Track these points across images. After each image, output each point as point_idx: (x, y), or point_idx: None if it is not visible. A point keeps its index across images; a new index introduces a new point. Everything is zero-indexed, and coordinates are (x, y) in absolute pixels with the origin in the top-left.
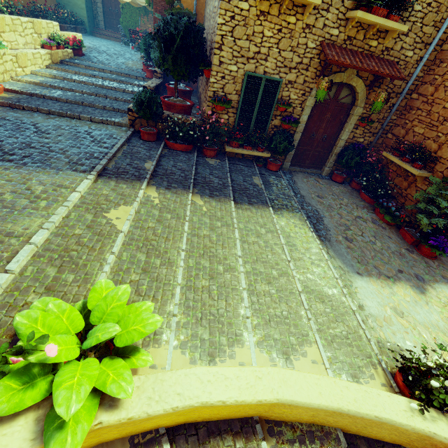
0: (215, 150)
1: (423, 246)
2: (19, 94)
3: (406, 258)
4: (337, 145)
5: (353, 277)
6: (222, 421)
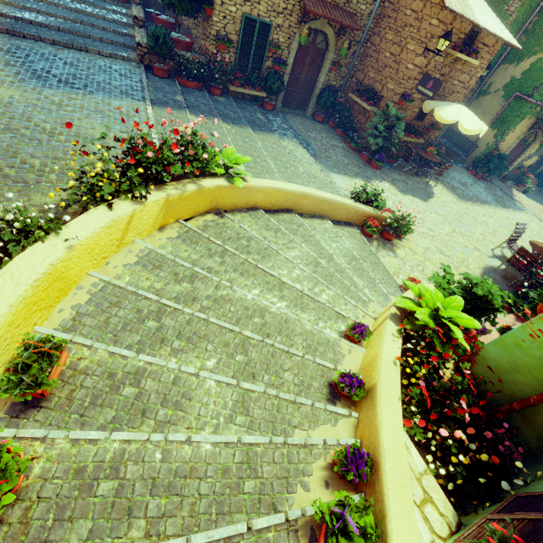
0: (221, 89)
1: (372, 162)
2: (2, 18)
3: (362, 169)
4: (317, 87)
5: (330, 173)
6: (278, 209)
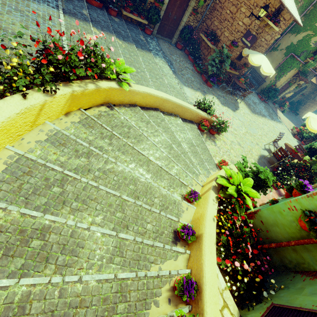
0: (117, 11)
1: (208, 82)
2: None
3: (202, 86)
4: (181, 24)
5: (183, 86)
6: (150, 107)
